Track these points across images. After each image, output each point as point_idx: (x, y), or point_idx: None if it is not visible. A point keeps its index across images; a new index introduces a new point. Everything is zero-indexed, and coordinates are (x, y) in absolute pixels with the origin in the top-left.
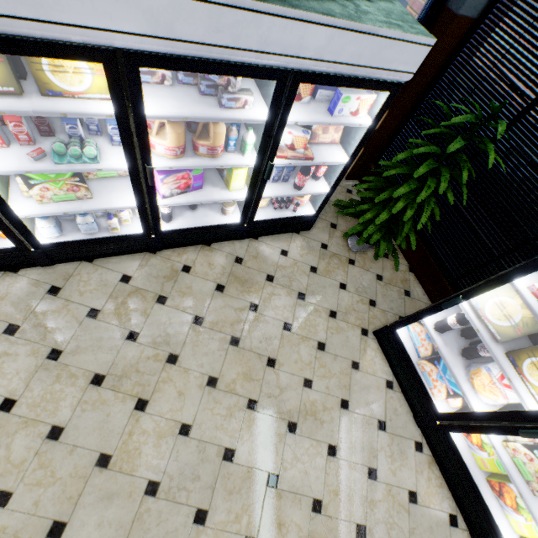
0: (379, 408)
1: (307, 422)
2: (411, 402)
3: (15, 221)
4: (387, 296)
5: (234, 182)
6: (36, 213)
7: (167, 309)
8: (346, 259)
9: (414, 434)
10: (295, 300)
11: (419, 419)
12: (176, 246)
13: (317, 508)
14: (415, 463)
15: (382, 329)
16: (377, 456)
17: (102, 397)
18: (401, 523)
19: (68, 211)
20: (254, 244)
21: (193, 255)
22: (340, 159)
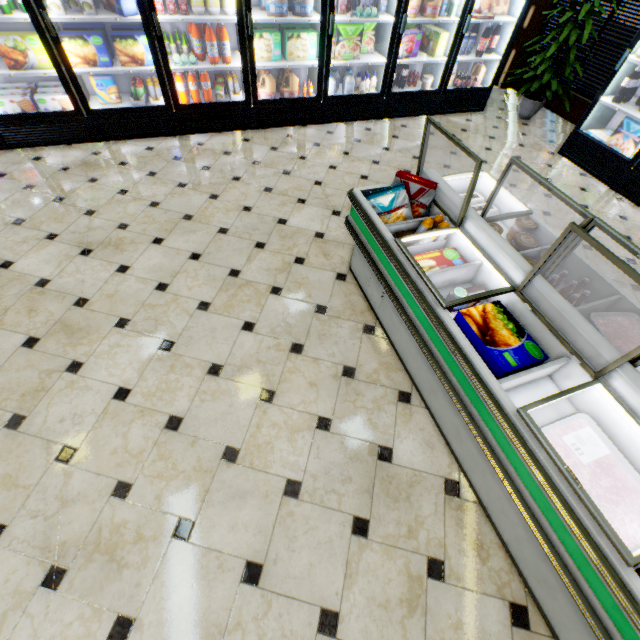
0: (578, 183)
1: (522, 185)
2: (605, 179)
3: (328, 67)
4: (562, 139)
5: (438, 49)
6: (336, 64)
7: (401, 141)
8: (519, 123)
9: (612, 195)
10: (488, 139)
11: (614, 184)
12: (392, 117)
13: (547, 215)
14: (619, 206)
15: (566, 142)
16: (585, 201)
17: (381, 168)
18: (617, 226)
19: (351, 63)
20: (444, 117)
21: (405, 122)
22: (511, 20)
